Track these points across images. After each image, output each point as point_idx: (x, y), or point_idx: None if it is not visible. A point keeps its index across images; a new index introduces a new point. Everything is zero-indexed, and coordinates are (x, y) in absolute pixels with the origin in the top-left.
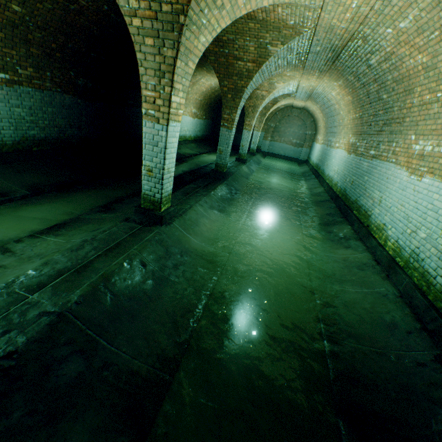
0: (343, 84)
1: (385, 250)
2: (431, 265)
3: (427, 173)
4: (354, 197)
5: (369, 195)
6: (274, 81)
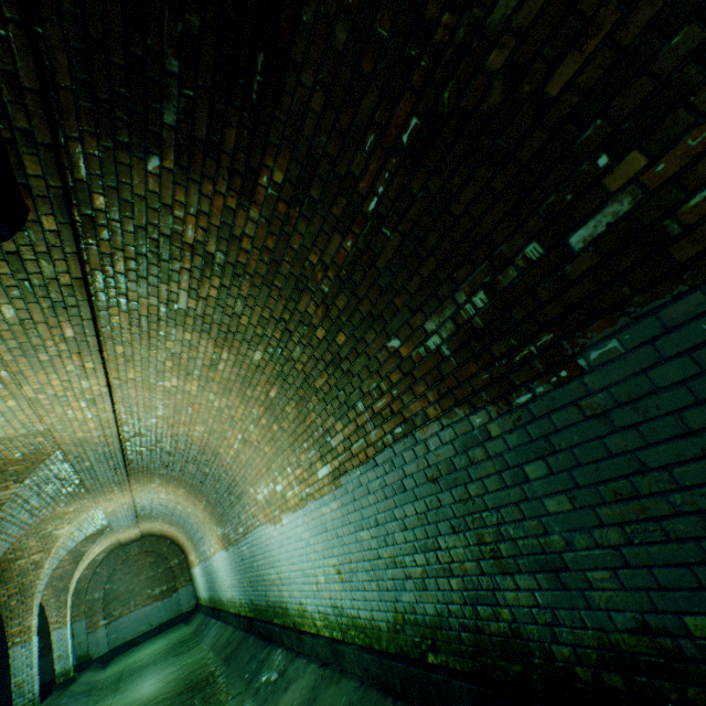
0: (163, 480)
1: (321, 636)
2: (349, 603)
3: (281, 513)
4: (263, 599)
5: (271, 581)
6: (51, 529)
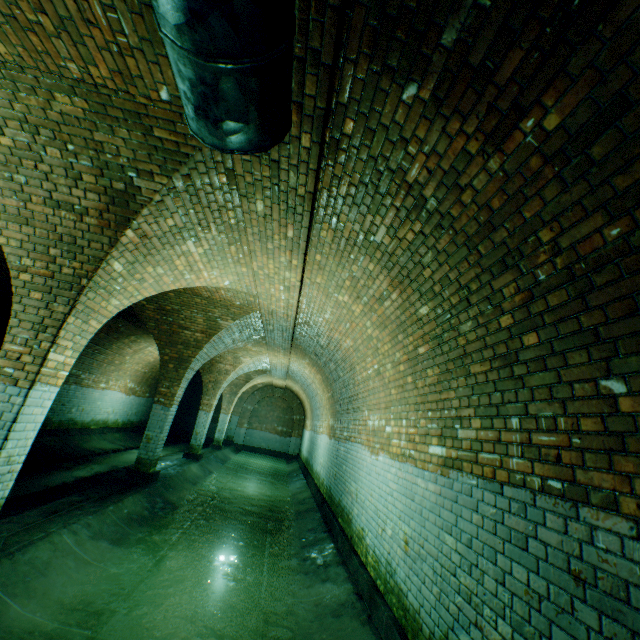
0: (310, 362)
1: (366, 570)
2: (402, 575)
3: (380, 449)
4: (338, 495)
5: (349, 489)
6: (240, 355)
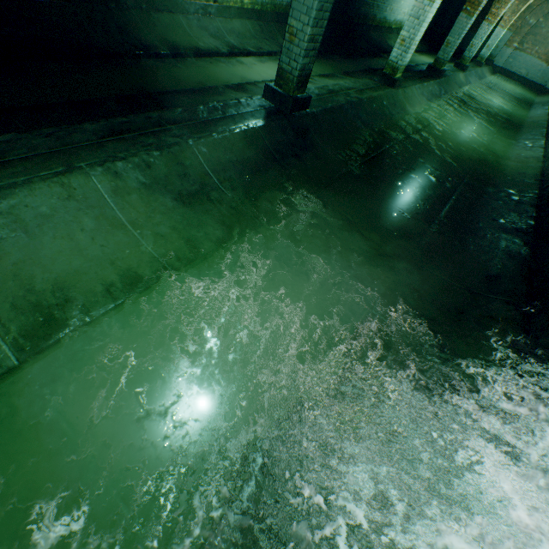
0: None
1: None
2: None
3: None
4: None
5: None
6: None
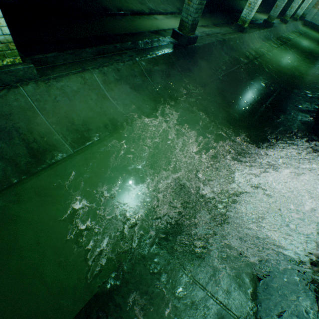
0: None
1: None
2: None
3: None
4: None
5: None
6: None
